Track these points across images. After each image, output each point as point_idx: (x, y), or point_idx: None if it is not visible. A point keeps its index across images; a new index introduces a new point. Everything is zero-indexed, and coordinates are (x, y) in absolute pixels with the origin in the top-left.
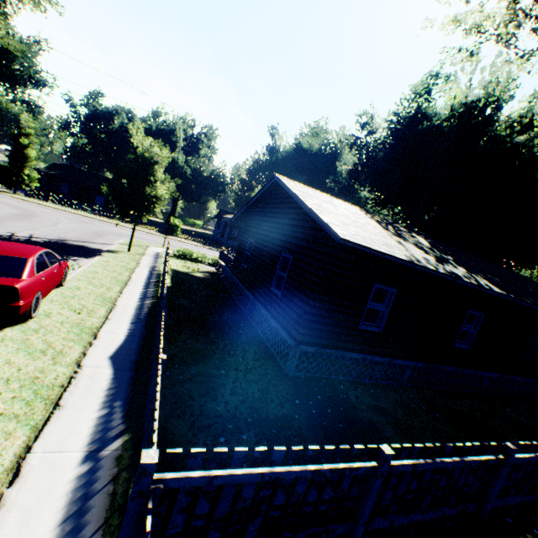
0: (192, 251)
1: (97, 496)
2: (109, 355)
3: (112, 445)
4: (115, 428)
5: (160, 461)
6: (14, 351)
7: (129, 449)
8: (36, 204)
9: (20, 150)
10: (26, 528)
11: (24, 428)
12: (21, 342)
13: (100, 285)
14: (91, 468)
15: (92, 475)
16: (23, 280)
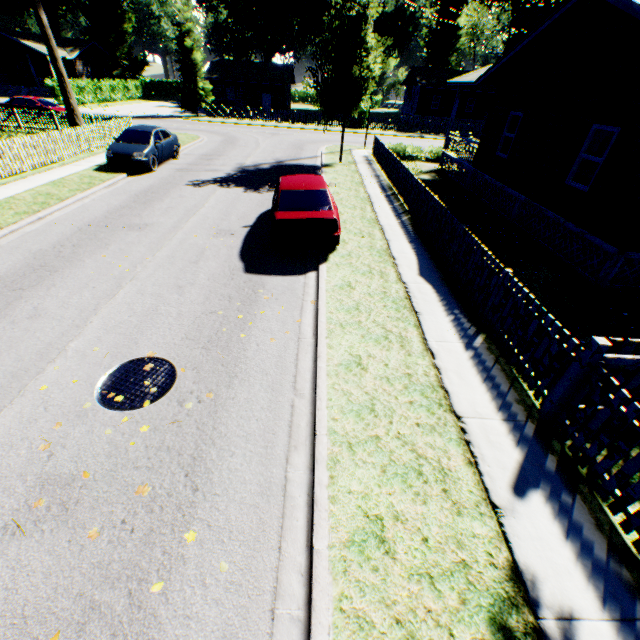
0: (404, 147)
1: (493, 370)
2: (416, 273)
3: (476, 341)
4: (469, 329)
5: (521, 354)
6: (352, 273)
7: (491, 344)
8: (222, 125)
9: (187, 58)
10: (464, 381)
11: (409, 326)
12: (349, 266)
13: (352, 207)
14: (474, 354)
15: (479, 358)
16: (334, 212)
